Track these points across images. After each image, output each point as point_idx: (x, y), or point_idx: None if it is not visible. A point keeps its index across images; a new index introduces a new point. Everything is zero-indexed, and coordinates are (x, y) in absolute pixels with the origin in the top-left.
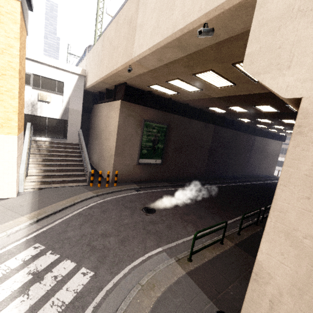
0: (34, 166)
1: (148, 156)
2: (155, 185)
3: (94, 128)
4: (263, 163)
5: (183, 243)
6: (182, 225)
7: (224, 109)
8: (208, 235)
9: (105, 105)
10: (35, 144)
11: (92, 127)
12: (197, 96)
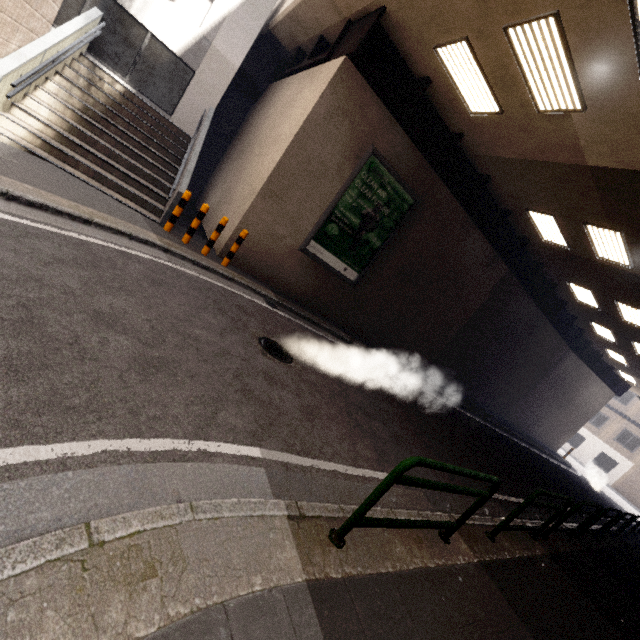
0: (53, 103)
1: (335, 246)
2: (317, 321)
3: (246, 134)
4: (553, 416)
5: (333, 475)
6: (347, 431)
7: (569, 232)
8: (409, 495)
9: (299, 77)
10: (90, 70)
11: (242, 133)
12: (544, 143)
